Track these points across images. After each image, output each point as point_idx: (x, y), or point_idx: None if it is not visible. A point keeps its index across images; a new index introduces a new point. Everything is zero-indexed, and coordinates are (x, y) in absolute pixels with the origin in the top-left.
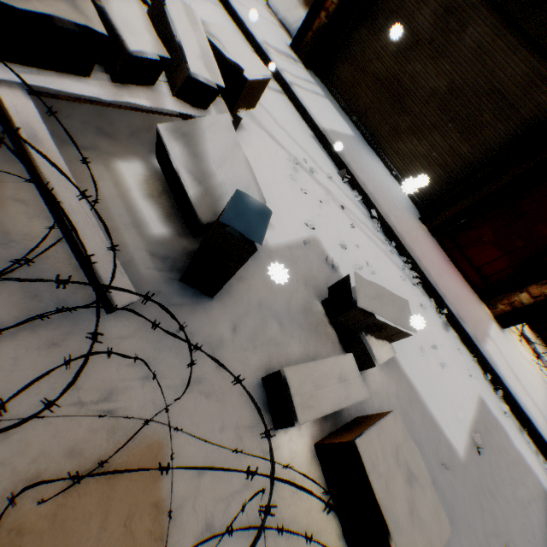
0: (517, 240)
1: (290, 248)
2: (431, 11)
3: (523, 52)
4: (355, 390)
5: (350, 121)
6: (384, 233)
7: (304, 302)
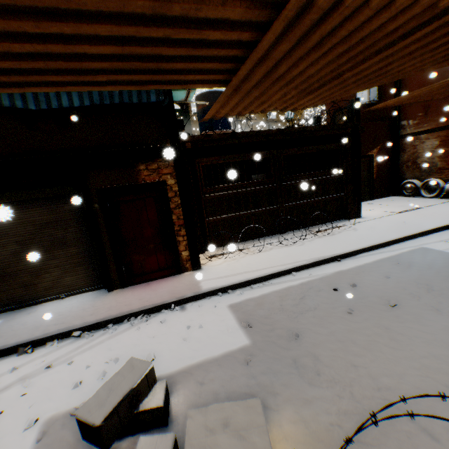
0: (150, 245)
1: None
2: None
3: (30, 204)
4: (163, 447)
5: None
6: (99, 329)
7: None
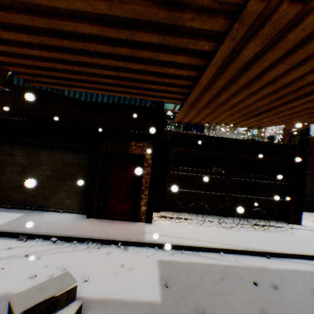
0: (122, 194)
1: None
2: (21, 156)
3: (66, 150)
4: None
5: (20, 209)
6: (68, 241)
7: None
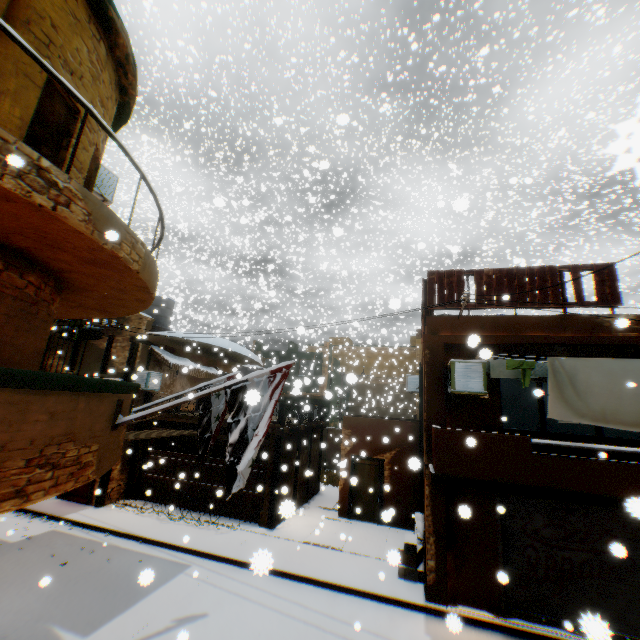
0: None
1: None
2: None
3: None
4: None
5: None
6: (22, 511)
7: None
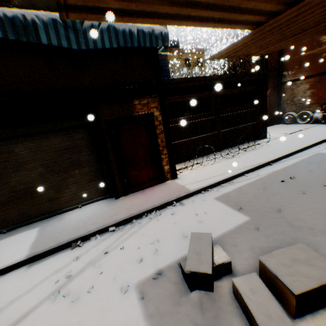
0: (142, 162)
1: (149, 315)
2: None
3: (51, 134)
4: (256, 282)
5: (24, 227)
6: (125, 224)
7: (195, 308)
